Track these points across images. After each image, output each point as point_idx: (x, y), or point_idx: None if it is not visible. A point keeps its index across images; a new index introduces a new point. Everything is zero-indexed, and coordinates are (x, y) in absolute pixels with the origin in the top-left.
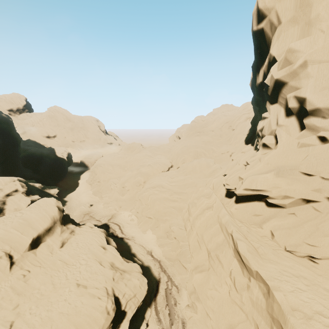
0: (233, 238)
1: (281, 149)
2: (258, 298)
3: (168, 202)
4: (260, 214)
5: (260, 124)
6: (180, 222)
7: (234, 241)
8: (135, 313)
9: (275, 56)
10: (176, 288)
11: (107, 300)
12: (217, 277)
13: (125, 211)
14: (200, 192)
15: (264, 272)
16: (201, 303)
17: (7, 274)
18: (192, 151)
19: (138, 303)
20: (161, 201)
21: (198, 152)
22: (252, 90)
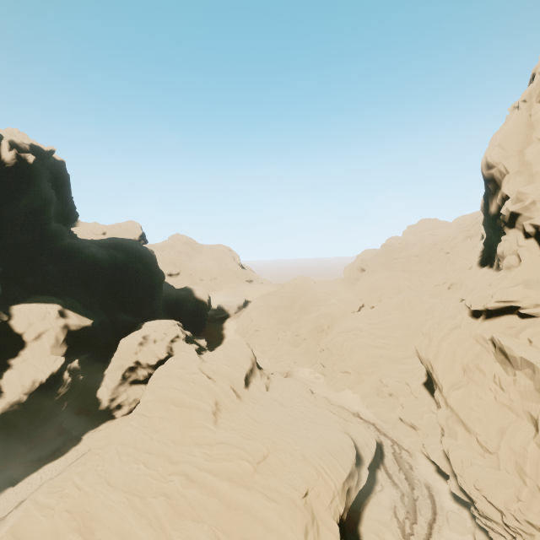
0: (493, 339)
1: (525, 266)
2: (525, 385)
3: (372, 349)
4: (514, 326)
5: (500, 245)
6: (395, 373)
7: (495, 340)
8: (369, 465)
9: (507, 194)
10: (406, 452)
11: (345, 436)
12: (479, 387)
13: (304, 367)
14: (437, 318)
15: (527, 356)
16: (463, 421)
17: (237, 405)
18: (390, 284)
19: (370, 452)
20: (361, 348)
21: (399, 285)
22: (483, 213)
